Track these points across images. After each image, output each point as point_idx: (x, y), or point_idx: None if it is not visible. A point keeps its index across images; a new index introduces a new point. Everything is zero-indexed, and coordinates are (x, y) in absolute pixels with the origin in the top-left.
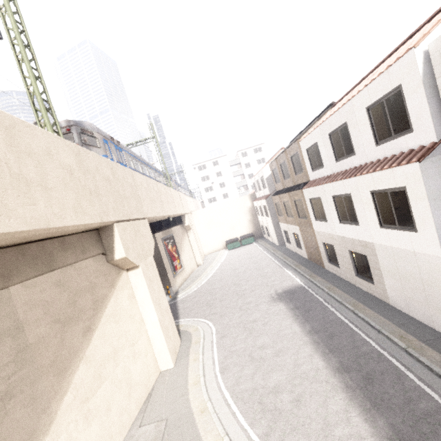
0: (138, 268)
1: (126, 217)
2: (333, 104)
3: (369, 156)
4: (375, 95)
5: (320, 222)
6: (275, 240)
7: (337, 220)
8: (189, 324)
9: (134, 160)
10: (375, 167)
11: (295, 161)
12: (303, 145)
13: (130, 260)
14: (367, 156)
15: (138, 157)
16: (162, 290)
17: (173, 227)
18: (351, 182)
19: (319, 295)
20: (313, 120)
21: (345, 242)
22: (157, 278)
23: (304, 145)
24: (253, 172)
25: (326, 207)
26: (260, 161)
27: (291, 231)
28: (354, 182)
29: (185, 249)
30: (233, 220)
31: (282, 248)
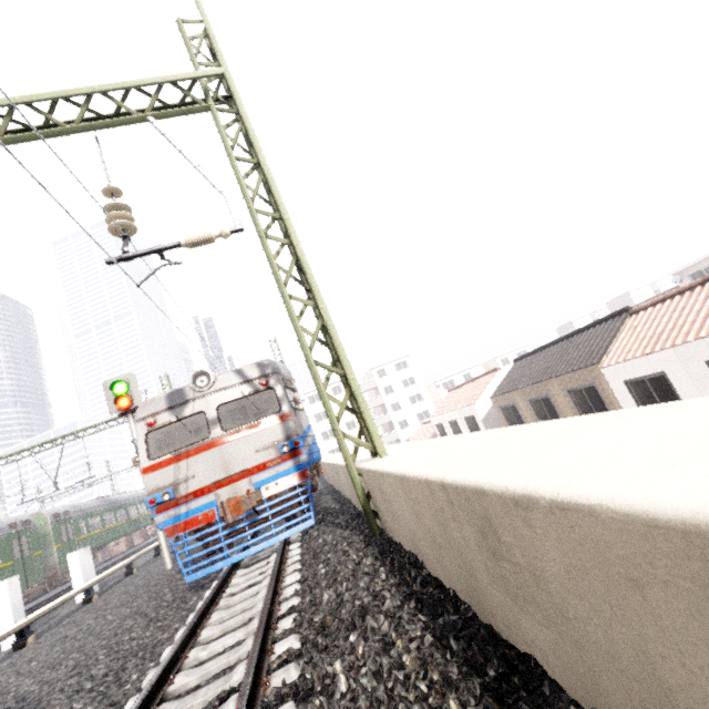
0: None
1: None
2: (629, 309)
3: None
4: None
5: None
6: None
7: None
8: None
9: None
10: None
11: (581, 397)
12: (615, 374)
13: None
14: None
15: None
16: None
17: None
18: None
19: None
20: (580, 331)
21: None
22: None
23: (617, 373)
24: (398, 400)
25: None
26: (407, 382)
27: None
28: None
29: None
30: None
31: None
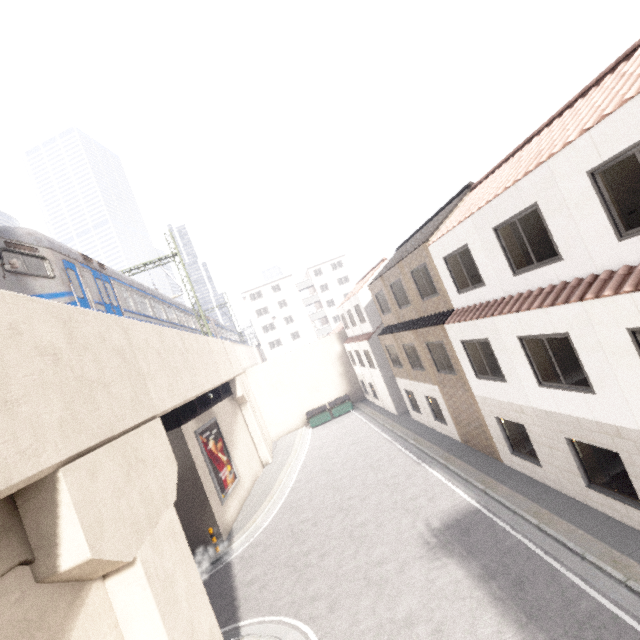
0: (134, 564)
1: (102, 434)
2: (471, 185)
3: (601, 260)
4: (614, 144)
5: (489, 381)
6: (389, 406)
7: (534, 380)
8: (264, 638)
9: (137, 295)
10: (635, 281)
11: (420, 278)
12: (437, 251)
13: (107, 558)
14: (595, 261)
15: (145, 289)
16: (200, 586)
17: (215, 405)
18: (569, 311)
19: (523, 535)
20: (437, 214)
21: (556, 422)
22: (185, 561)
23: (438, 250)
24: (333, 297)
25: (503, 357)
26: (341, 281)
27: (422, 393)
28: (579, 312)
29: (239, 441)
30: (315, 377)
31: (406, 420)
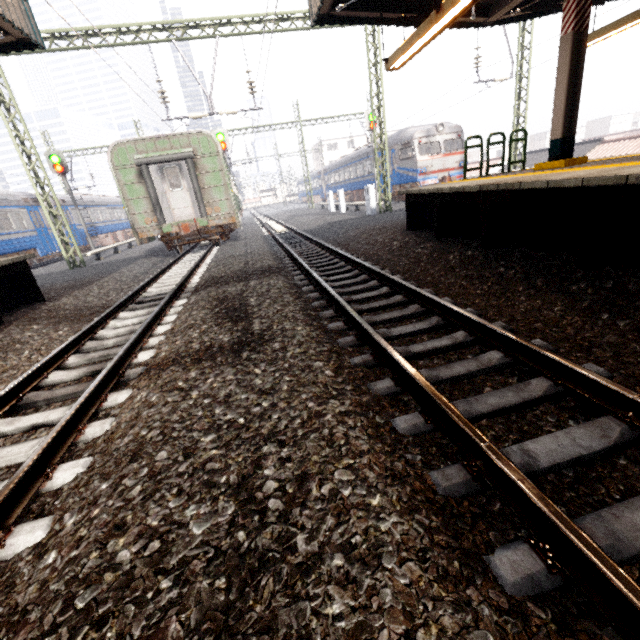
0: None
1: None
2: (602, 140)
3: None
4: None
5: None
6: None
7: None
8: None
9: None
10: None
11: None
12: None
13: None
14: None
15: None
16: None
17: None
18: None
19: None
20: None
21: None
22: None
23: None
24: None
25: None
26: None
27: None
28: None
29: None
30: None
31: None
